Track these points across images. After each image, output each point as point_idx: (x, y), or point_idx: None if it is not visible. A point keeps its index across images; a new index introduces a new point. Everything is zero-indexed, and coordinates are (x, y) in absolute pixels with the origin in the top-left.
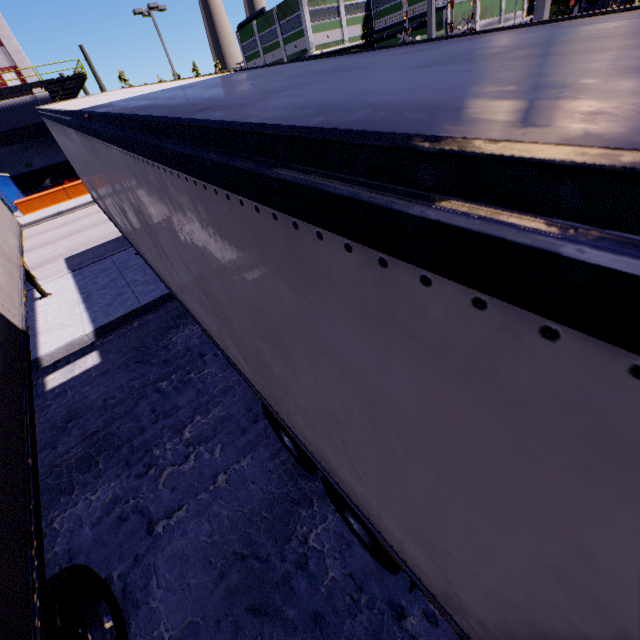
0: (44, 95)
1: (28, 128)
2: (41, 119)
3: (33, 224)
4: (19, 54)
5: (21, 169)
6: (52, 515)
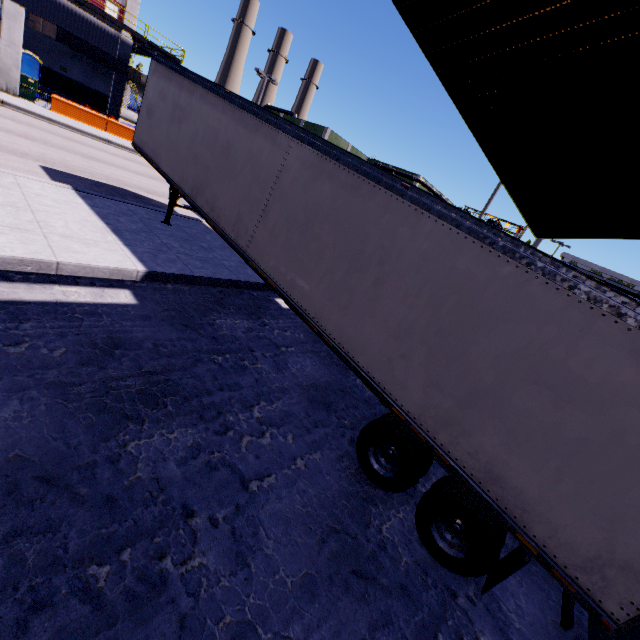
0: (129, 41)
1: (96, 49)
2: (109, 51)
3: (77, 131)
4: (135, 4)
5: (52, 65)
6: (352, 377)
